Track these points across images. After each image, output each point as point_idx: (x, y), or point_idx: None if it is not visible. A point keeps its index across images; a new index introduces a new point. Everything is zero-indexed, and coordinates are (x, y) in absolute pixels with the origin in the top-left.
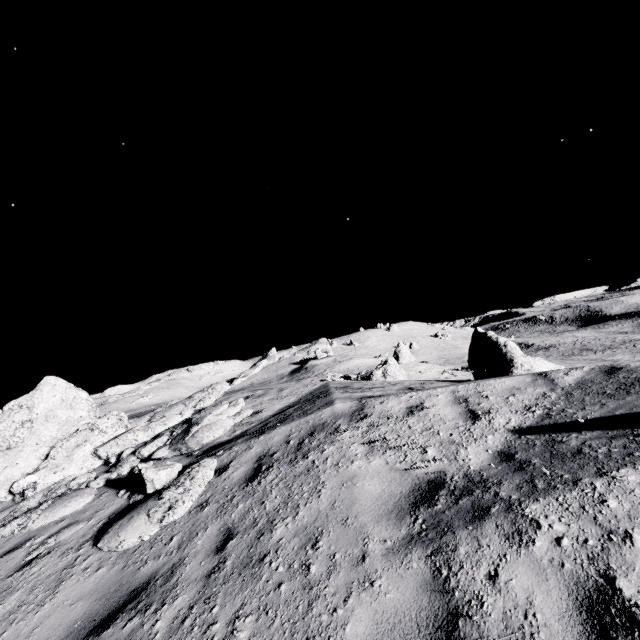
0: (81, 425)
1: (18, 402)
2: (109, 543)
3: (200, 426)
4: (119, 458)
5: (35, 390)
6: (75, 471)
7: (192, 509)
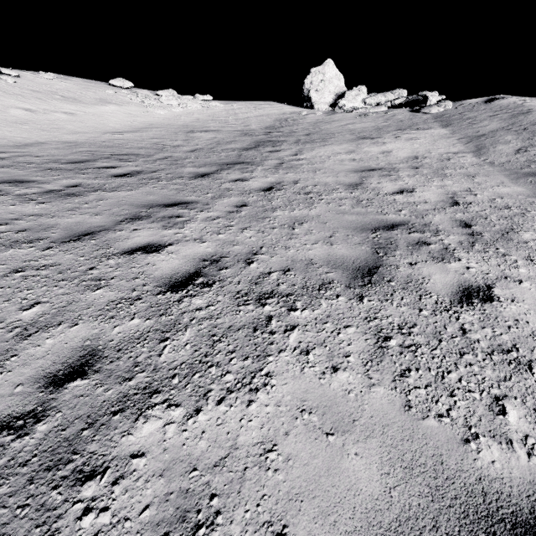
0: (344, 90)
1: (318, 69)
2: (426, 111)
3: (428, 95)
4: (379, 104)
5: (324, 65)
6: (357, 105)
7: (451, 109)
